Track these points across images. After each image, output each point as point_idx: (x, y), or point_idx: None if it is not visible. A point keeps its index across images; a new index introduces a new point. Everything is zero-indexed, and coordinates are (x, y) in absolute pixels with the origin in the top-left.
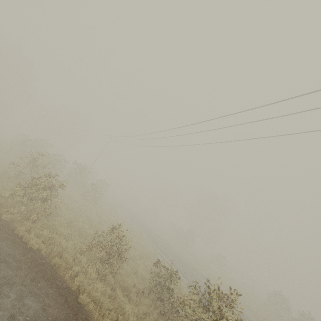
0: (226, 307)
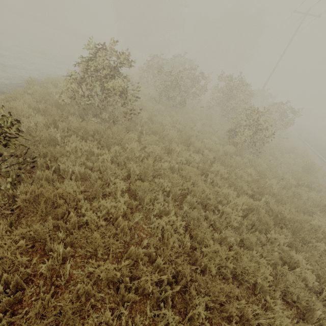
0: None
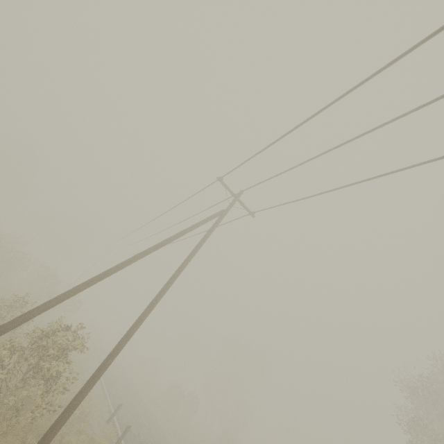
0: (62, 329)
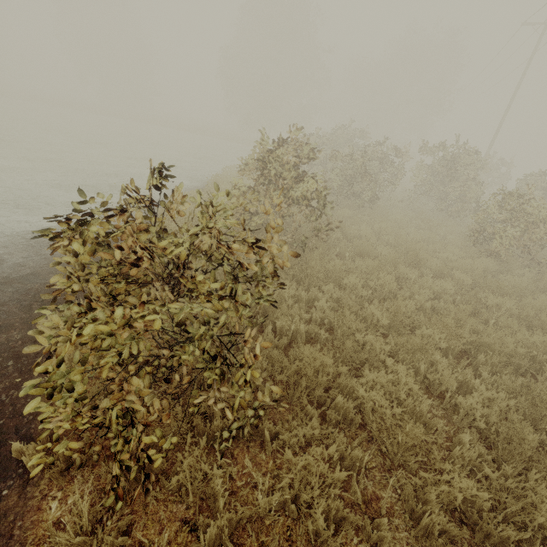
0: None
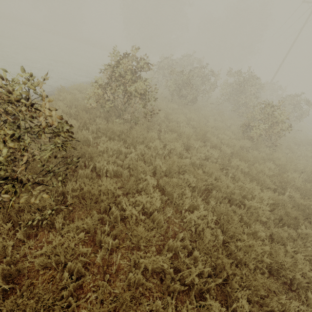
0: None
